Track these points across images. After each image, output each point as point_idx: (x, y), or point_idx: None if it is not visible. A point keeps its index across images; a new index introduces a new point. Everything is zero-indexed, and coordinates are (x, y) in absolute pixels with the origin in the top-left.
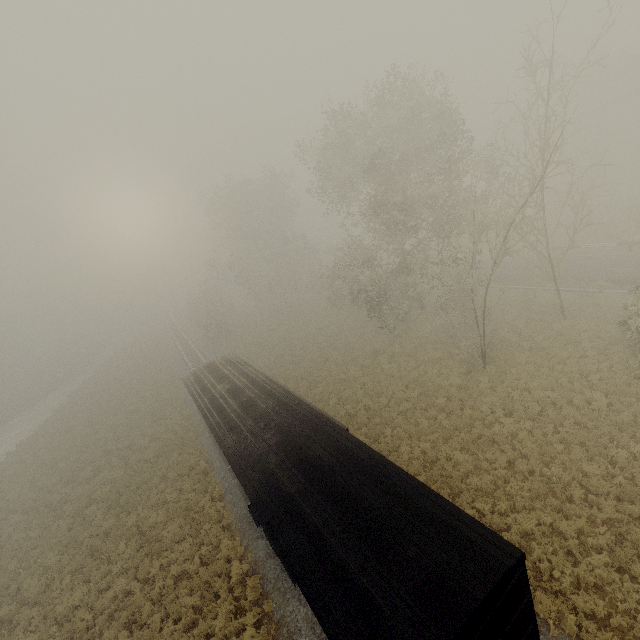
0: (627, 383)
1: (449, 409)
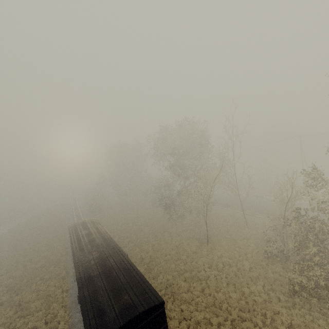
0: (261, 260)
1: (186, 261)
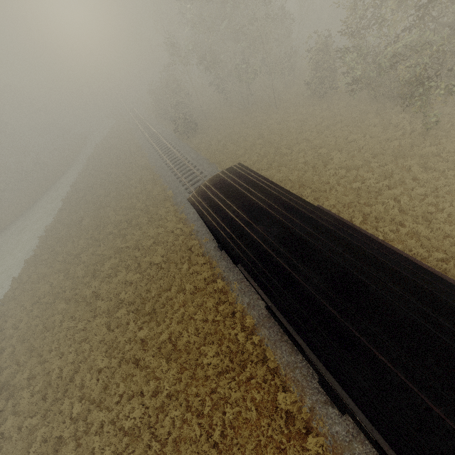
0: None
1: None
